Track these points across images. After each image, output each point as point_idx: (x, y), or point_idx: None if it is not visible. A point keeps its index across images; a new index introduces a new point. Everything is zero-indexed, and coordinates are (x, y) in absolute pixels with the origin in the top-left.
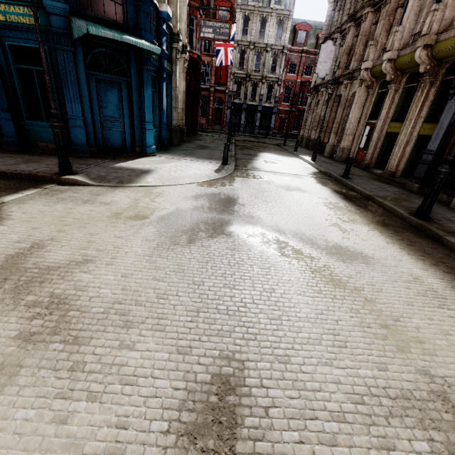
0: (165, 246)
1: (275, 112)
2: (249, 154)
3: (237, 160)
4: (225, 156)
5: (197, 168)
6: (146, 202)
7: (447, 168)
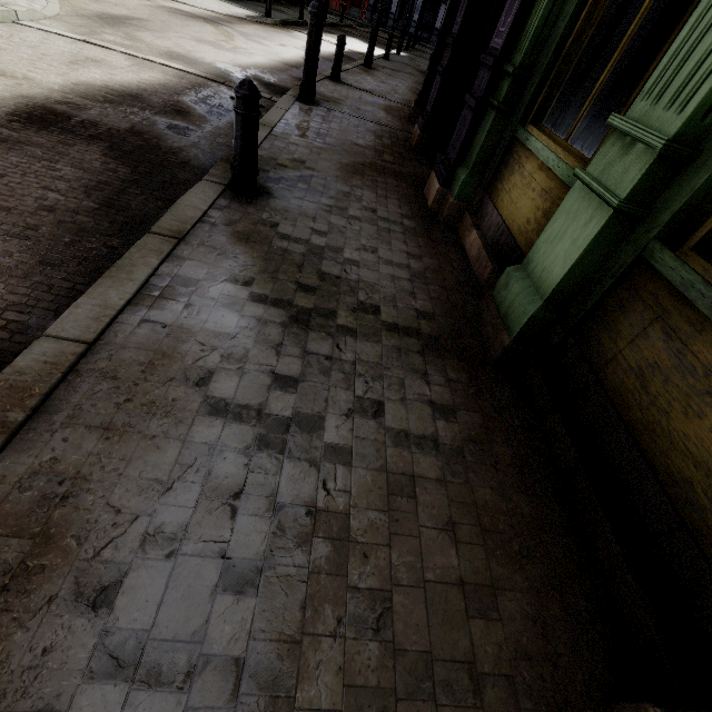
0: (151, 7)
1: (446, 0)
2: (327, 31)
3: (296, 26)
4: (267, 7)
5: (230, 8)
6: (157, 0)
7: (376, 15)
